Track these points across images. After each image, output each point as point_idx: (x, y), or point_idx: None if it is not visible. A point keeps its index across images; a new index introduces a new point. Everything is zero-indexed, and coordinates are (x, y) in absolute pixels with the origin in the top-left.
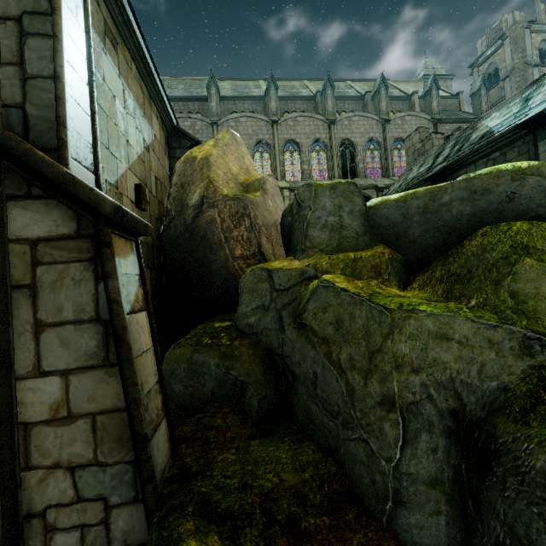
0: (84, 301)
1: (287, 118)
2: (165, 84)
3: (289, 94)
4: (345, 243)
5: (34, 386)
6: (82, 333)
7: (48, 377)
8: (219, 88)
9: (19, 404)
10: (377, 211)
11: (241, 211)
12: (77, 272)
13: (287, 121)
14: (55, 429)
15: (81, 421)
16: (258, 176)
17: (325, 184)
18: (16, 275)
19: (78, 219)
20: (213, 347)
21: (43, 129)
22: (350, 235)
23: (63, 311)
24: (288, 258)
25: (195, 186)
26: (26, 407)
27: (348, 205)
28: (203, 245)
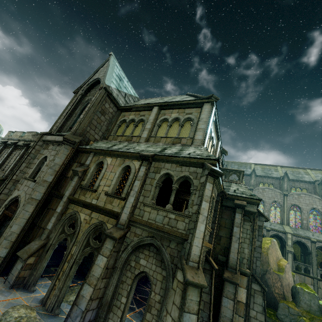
0: (260, 302)
1: (294, 193)
2: (229, 165)
3: (296, 177)
4: (311, 311)
5: (252, 311)
6: (259, 306)
7: (254, 310)
8: (255, 169)
9: (249, 312)
10: (321, 307)
11: (278, 278)
12: (260, 297)
13: (293, 195)
14: (254, 319)
15: (258, 320)
16: (283, 265)
17: (306, 291)
18: (251, 293)
19: (261, 289)
20: (270, 318)
21: (257, 274)
22: (313, 309)
23: (257, 302)
24: (293, 303)
25: (263, 263)
26: (250, 313)
27: (313, 300)
28: (265, 283)
